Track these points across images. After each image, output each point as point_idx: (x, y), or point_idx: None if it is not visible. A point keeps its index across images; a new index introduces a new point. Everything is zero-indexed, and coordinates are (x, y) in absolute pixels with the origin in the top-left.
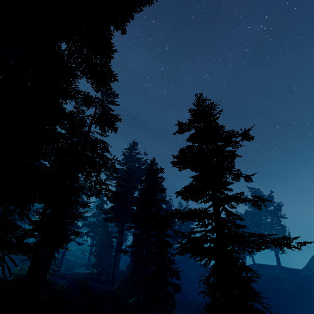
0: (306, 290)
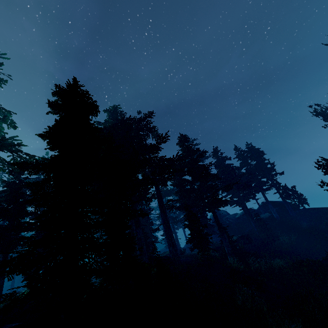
0: None
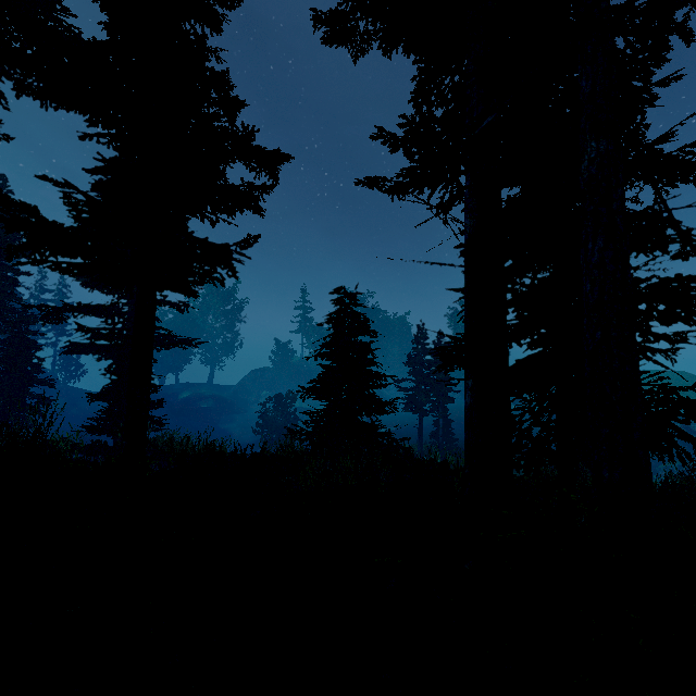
0: (229, 405)
